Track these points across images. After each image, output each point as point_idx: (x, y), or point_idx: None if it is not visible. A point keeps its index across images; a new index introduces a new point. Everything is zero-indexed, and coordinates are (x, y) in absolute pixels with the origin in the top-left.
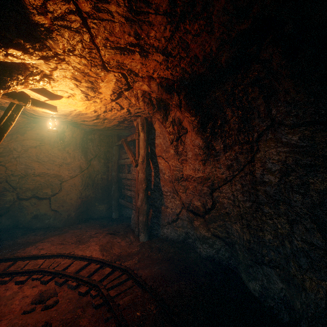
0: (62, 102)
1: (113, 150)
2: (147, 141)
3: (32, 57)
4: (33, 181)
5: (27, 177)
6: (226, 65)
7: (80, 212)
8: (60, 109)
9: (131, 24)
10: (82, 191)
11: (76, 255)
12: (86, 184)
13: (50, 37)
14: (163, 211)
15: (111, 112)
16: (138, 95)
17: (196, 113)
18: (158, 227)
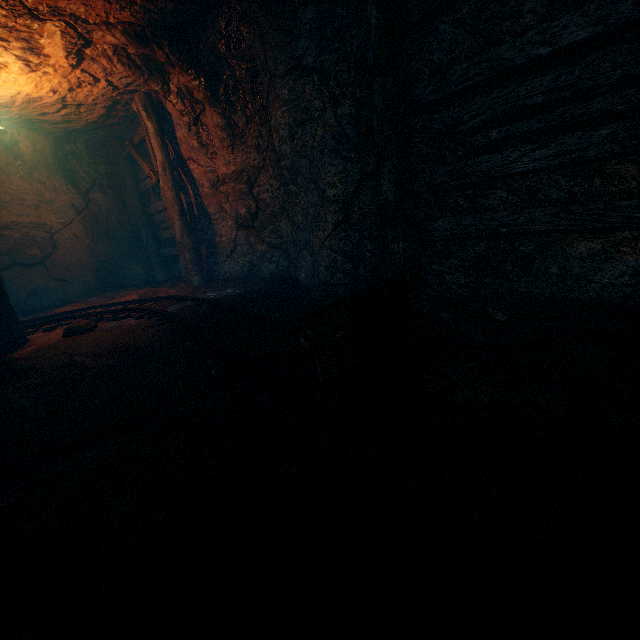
0: None
1: (121, 169)
2: (163, 136)
3: None
4: (2, 238)
5: None
6: None
7: (103, 277)
8: None
9: None
10: (93, 246)
11: (108, 304)
12: (96, 234)
13: None
14: (219, 244)
15: (82, 90)
16: (109, 54)
17: (198, 74)
18: (218, 267)
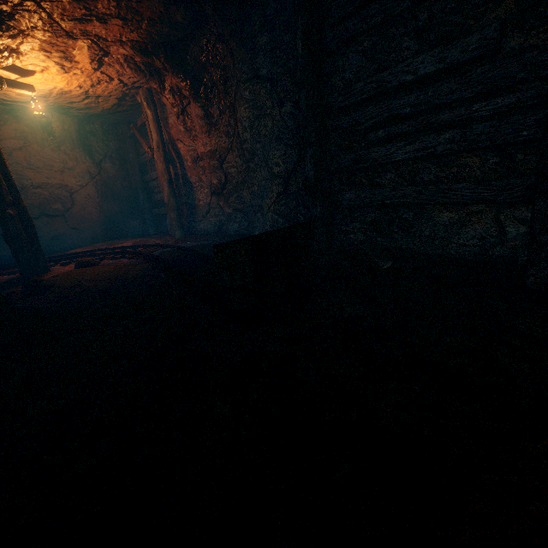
0: (36, 79)
1: (127, 145)
2: (158, 121)
3: (3, 39)
4: (35, 195)
5: (26, 190)
6: (187, 23)
7: (108, 229)
8: (36, 88)
9: (77, 2)
10: (102, 204)
11: (109, 248)
12: (104, 195)
13: (14, 19)
14: (197, 206)
15: (101, 86)
16: (121, 61)
17: (185, 78)
18: (195, 224)
